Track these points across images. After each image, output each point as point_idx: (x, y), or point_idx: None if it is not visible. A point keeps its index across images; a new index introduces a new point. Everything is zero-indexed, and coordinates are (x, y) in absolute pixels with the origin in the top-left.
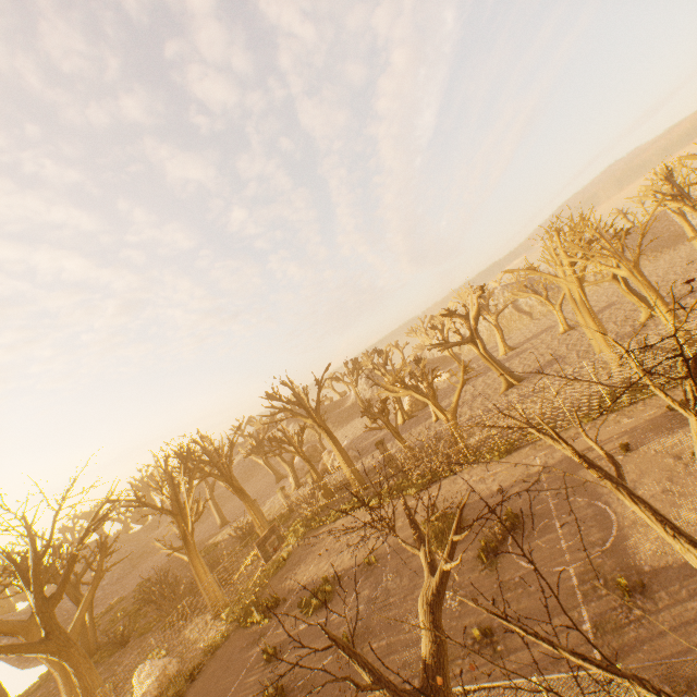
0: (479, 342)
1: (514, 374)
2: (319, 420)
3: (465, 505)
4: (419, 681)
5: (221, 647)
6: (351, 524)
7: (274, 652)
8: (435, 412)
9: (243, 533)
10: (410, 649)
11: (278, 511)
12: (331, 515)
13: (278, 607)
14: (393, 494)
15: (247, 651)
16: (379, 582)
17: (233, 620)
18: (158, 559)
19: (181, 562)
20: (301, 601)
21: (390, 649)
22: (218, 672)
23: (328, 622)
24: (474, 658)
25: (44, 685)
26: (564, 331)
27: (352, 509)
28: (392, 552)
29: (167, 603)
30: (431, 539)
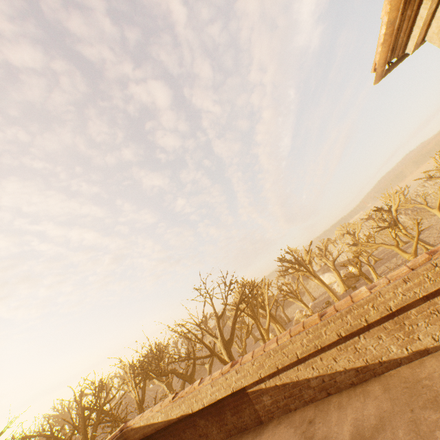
0: (401, 225)
1: (429, 244)
2: (313, 273)
3: None
4: None
5: None
6: None
7: None
8: (375, 275)
9: None
10: None
11: None
12: None
13: None
14: None
15: None
16: None
17: None
18: None
19: None
20: None
21: None
22: None
23: None
24: None
25: None
26: None
27: None
28: None
29: None
30: None
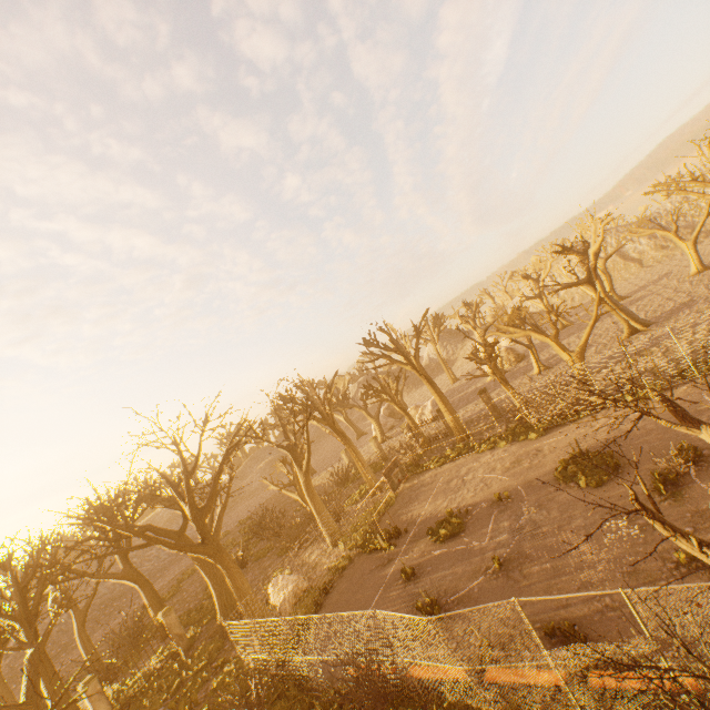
0: (598, 282)
1: (639, 318)
2: (418, 367)
3: (612, 444)
4: (611, 599)
5: (348, 568)
6: (461, 468)
7: (412, 573)
8: (537, 363)
9: (339, 477)
10: (586, 572)
11: (368, 461)
12: (435, 461)
13: (400, 537)
14: (508, 440)
15: (379, 572)
16: (519, 514)
17: (352, 547)
18: (251, 503)
19: (276, 504)
20: (428, 531)
21: (558, 571)
22: (352, 588)
23: (467, 549)
24: (683, 580)
25: (177, 594)
26: (697, 272)
27: (458, 455)
28: (526, 489)
29: (283, 532)
30: (577, 475)
